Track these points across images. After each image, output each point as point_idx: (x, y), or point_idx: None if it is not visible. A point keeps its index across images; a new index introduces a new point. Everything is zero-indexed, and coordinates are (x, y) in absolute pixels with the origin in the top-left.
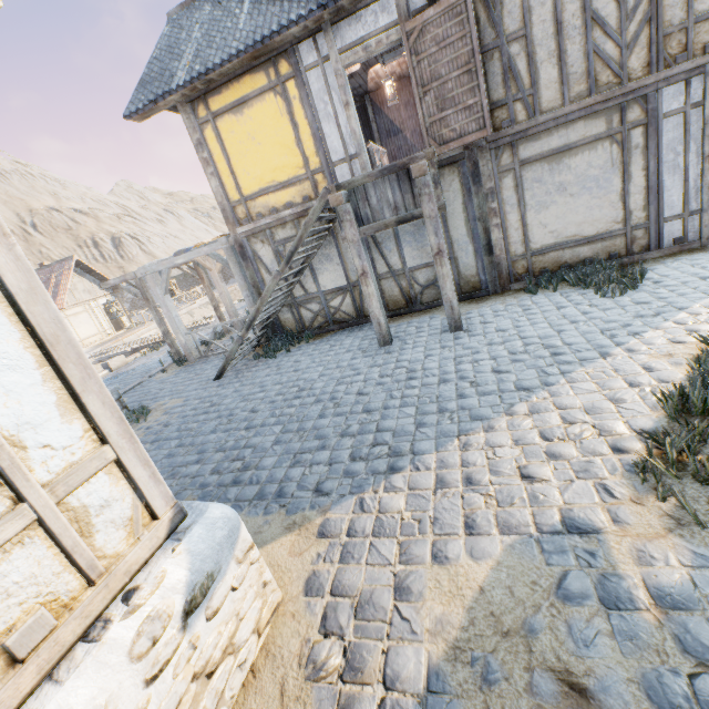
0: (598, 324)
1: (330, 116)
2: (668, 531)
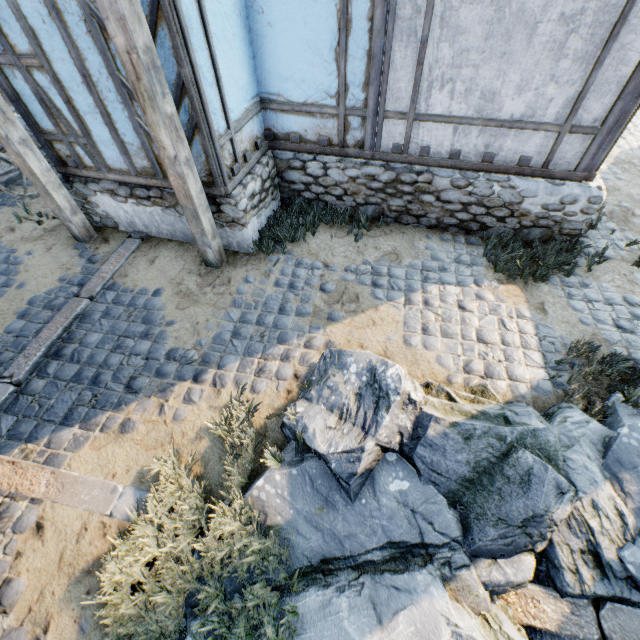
0: None
1: None
2: None
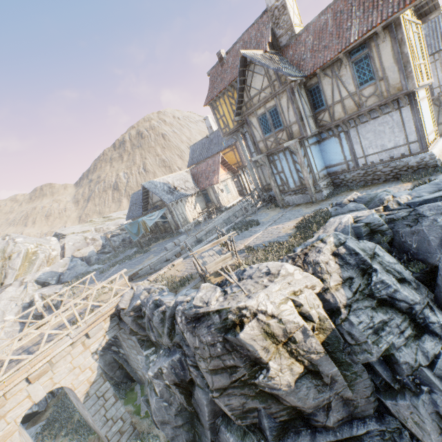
0: None
1: (434, 75)
2: None
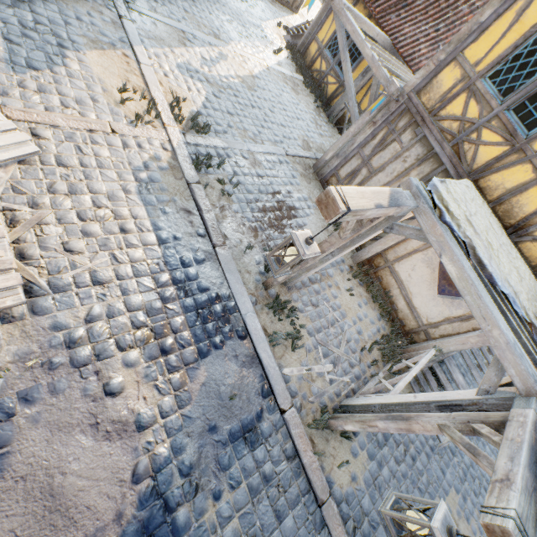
0: None
1: None
2: None
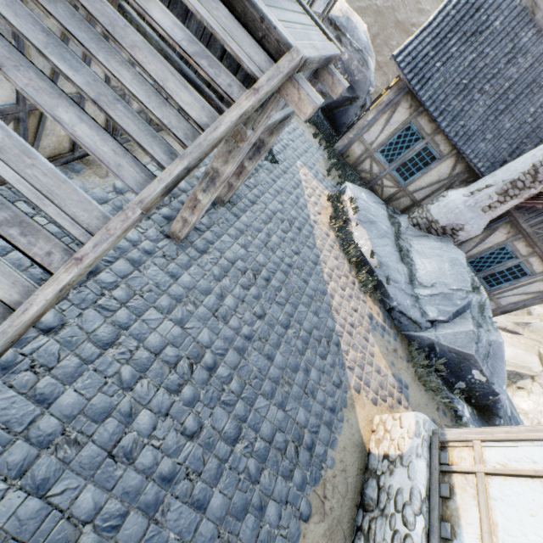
0: (289, 196)
1: None
2: (374, 305)
